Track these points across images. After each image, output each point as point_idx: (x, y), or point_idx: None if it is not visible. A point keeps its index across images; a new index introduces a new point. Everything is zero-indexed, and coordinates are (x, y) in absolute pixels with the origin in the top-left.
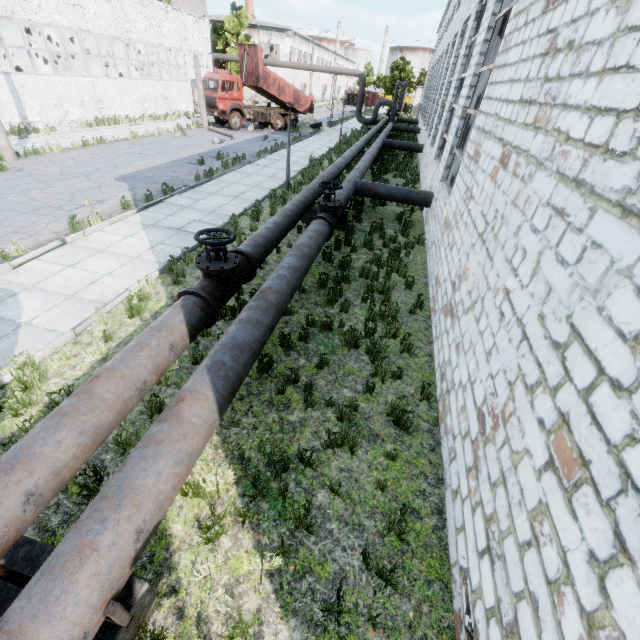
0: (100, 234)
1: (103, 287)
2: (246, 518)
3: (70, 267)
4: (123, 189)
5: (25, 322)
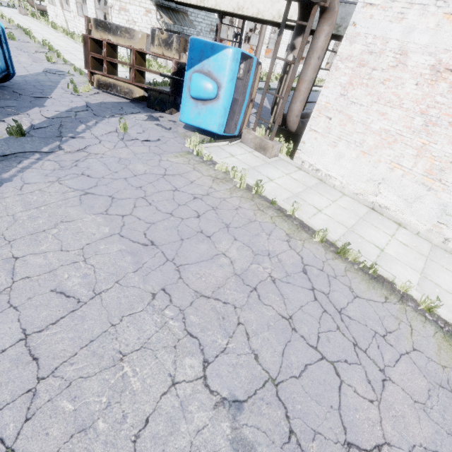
0: None
1: None
2: None
3: None
4: None
5: None
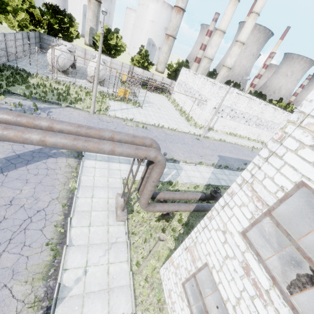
0: (202, 168)
1: (194, 179)
2: (183, 226)
3: (192, 171)
4: (216, 159)
5: (180, 175)
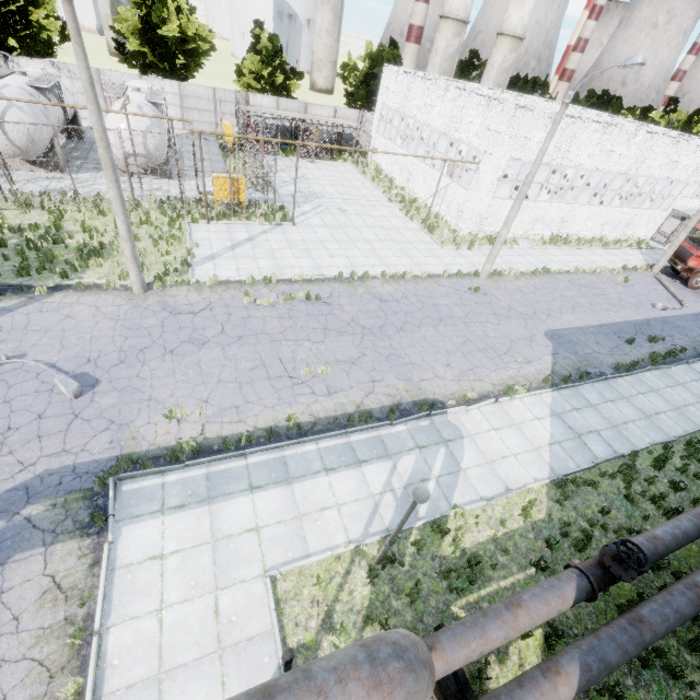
0: (519, 403)
1: (509, 468)
2: None
3: (494, 430)
4: (547, 351)
5: (463, 468)
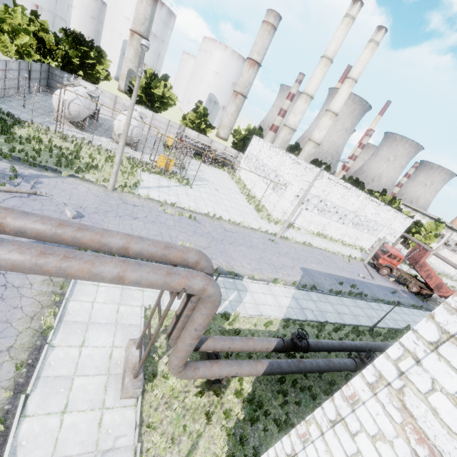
0: (278, 288)
1: (265, 308)
2: (243, 402)
3: (263, 293)
4: (299, 274)
5: (243, 301)
